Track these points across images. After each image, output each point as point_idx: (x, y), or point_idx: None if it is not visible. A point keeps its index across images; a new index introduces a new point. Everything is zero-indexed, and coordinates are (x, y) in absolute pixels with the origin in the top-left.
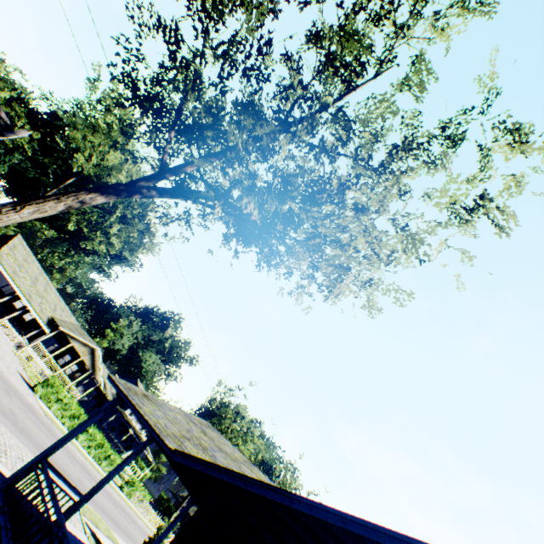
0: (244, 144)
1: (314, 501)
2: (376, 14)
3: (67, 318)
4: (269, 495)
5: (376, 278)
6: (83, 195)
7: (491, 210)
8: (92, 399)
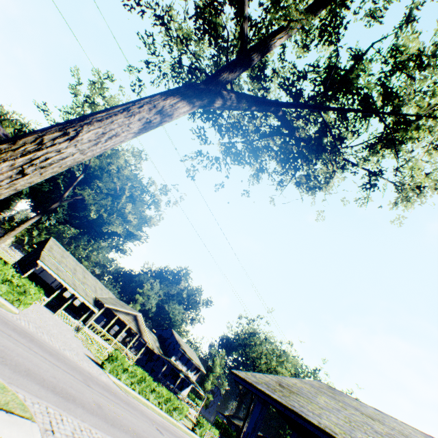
0: None
1: None
2: None
3: (106, 295)
4: None
5: None
6: (159, 100)
7: None
8: (143, 356)
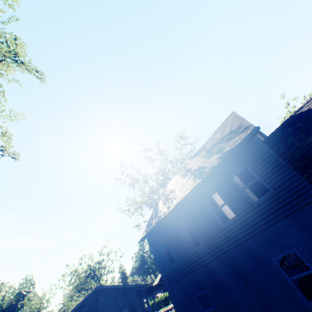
0: None
1: None
2: None
3: None
4: None
5: None
6: None
7: None
8: None
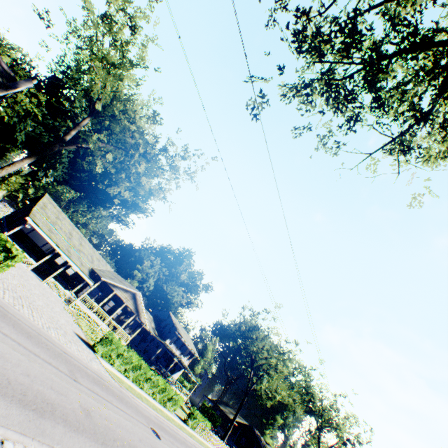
0: None
1: None
2: None
3: (103, 267)
4: None
5: None
6: None
7: None
8: (137, 336)
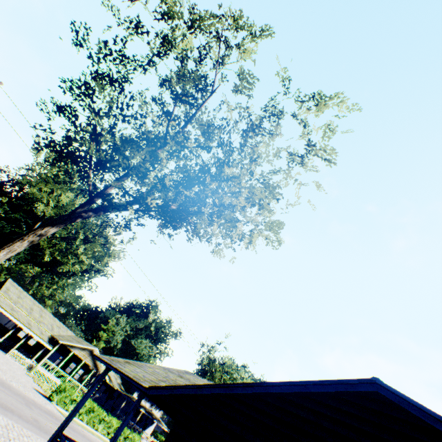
0: (138, 163)
1: (245, 382)
2: (198, 58)
3: (64, 332)
4: (217, 391)
5: (276, 220)
6: (39, 231)
7: (318, 151)
8: (102, 394)
